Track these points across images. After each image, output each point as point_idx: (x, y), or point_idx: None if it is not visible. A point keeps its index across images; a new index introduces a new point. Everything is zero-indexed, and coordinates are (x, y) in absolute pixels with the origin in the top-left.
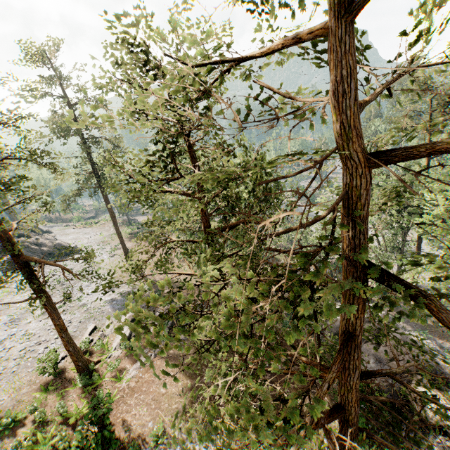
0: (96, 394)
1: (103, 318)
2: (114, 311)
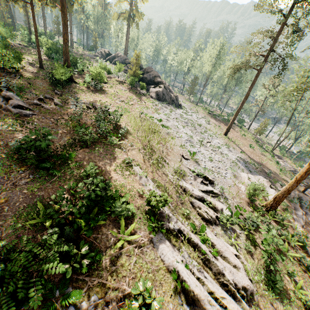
0: (298, 233)
1: (243, 171)
2: (247, 170)
